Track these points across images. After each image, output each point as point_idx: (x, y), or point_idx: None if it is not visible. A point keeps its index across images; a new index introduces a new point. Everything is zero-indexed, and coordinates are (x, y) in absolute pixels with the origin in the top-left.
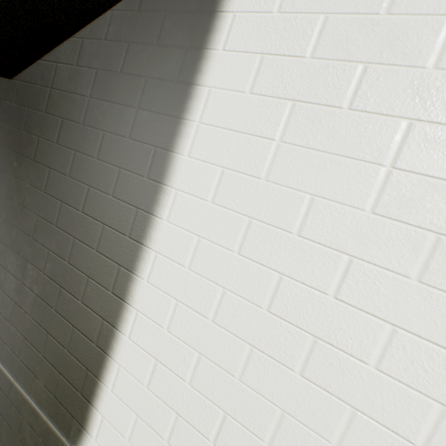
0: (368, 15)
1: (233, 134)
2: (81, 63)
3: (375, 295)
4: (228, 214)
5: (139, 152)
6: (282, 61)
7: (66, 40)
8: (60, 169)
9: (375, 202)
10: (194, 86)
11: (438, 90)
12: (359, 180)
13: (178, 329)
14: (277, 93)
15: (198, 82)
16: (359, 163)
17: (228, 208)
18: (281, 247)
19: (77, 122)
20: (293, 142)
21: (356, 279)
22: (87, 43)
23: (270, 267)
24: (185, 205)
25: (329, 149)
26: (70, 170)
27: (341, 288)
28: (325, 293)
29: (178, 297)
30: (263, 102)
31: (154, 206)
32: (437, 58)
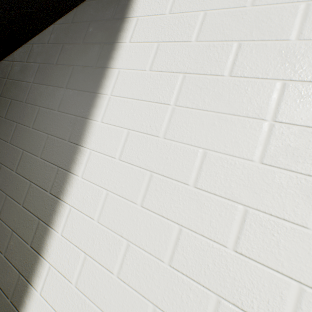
0: (237, 8)
1: (137, 102)
2: (30, 60)
3: (276, 247)
4: (133, 169)
5: (63, 121)
6: (174, 46)
7: (21, 46)
8: (4, 138)
9: (262, 153)
10: (107, 69)
11: (304, 56)
12: (245, 134)
13: (84, 284)
14: (171, 68)
15: (111, 66)
16: (243, 119)
17: (132, 164)
18: (179, 199)
19: (21, 101)
20: (185, 105)
21: (254, 230)
22: (35, 47)
23: (170, 219)
24: (97, 162)
25: (216, 109)
26: (11, 138)
27: (240, 240)
28: (224, 245)
29: (86, 251)
30: (160, 76)
31: (72, 165)
32: (298, 32)
